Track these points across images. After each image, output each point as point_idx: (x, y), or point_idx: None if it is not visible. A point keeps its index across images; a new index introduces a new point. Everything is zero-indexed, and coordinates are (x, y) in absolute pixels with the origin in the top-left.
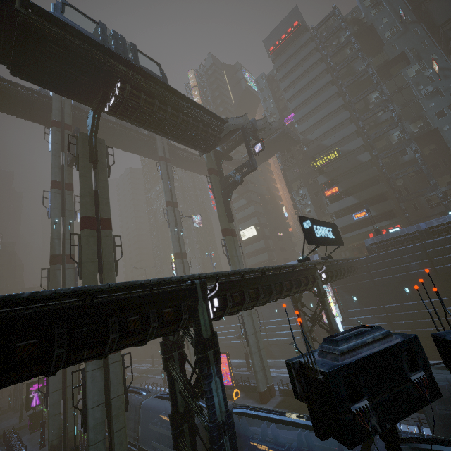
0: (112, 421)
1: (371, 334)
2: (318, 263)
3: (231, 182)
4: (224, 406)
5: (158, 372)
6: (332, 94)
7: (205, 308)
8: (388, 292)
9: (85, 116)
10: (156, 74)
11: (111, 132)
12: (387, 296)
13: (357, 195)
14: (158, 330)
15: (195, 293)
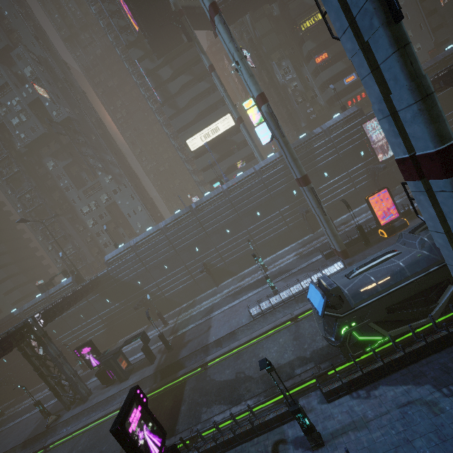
0: None
1: None
2: None
3: None
4: None
5: (202, 314)
6: None
7: None
8: None
9: None
10: None
11: None
12: None
13: (345, 60)
14: None
15: None
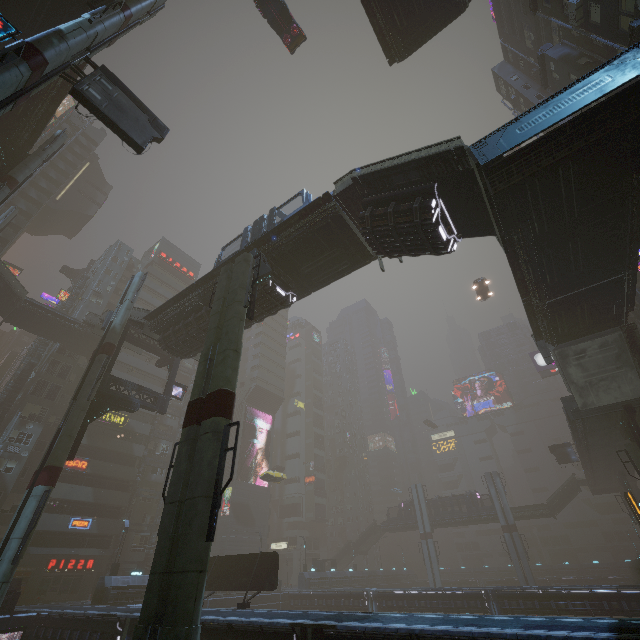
0: None
1: None
2: None
3: (122, 396)
4: None
5: None
6: None
7: None
8: None
9: None
10: None
11: None
12: None
13: (99, 491)
14: None
15: None
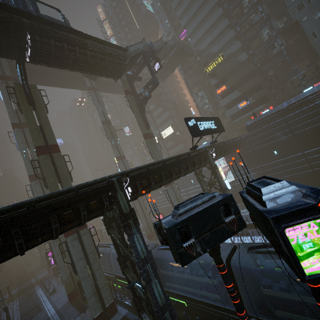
0: (91, 265)
1: (202, 199)
2: (210, 147)
3: (143, 98)
4: (145, 248)
5: None
6: (213, 6)
7: (123, 194)
8: (263, 156)
9: None
10: (57, 20)
11: (46, 74)
12: (262, 159)
13: (240, 89)
14: (89, 215)
15: (111, 187)
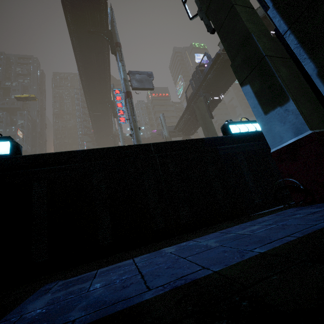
0: None
1: None
2: None
3: None
4: None
5: None
6: None
7: None
8: None
9: (106, 49)
10: None
11: (102, 71)
12: None
13: None
14: None
15: None
